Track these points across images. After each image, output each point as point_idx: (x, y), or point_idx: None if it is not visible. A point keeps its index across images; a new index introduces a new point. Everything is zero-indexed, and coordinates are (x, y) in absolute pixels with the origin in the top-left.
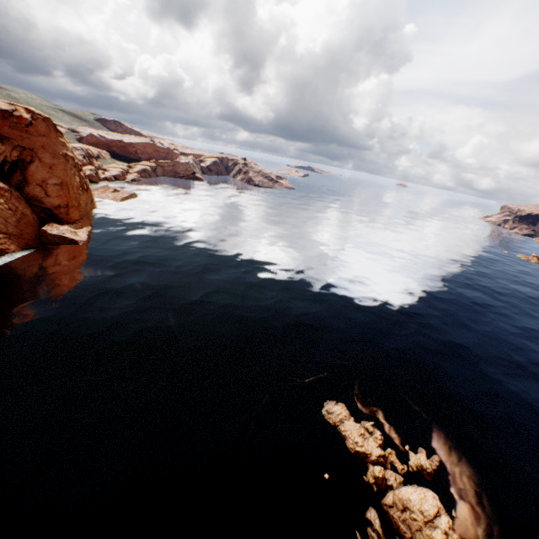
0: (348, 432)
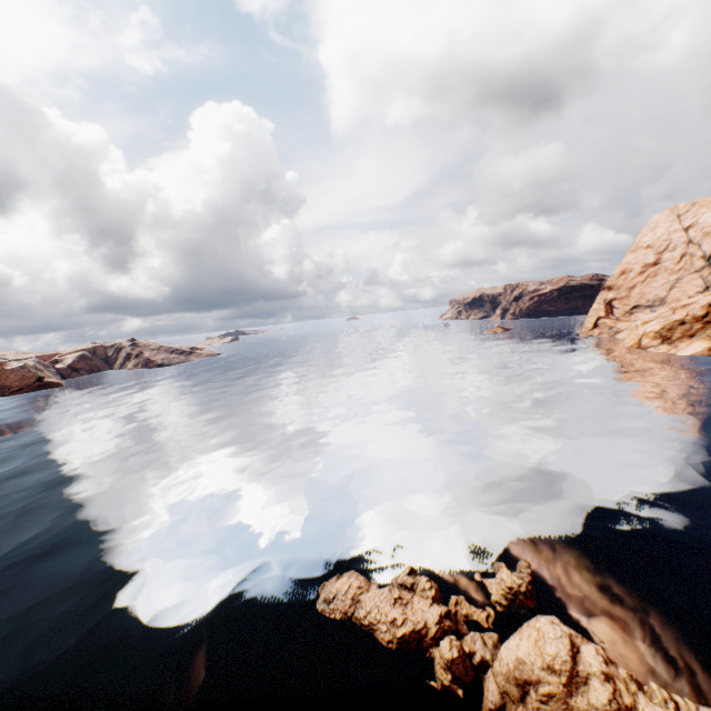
0: (373, 613)
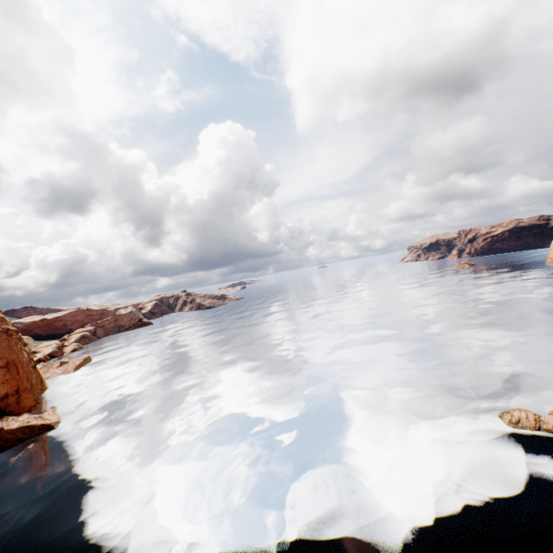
0: None
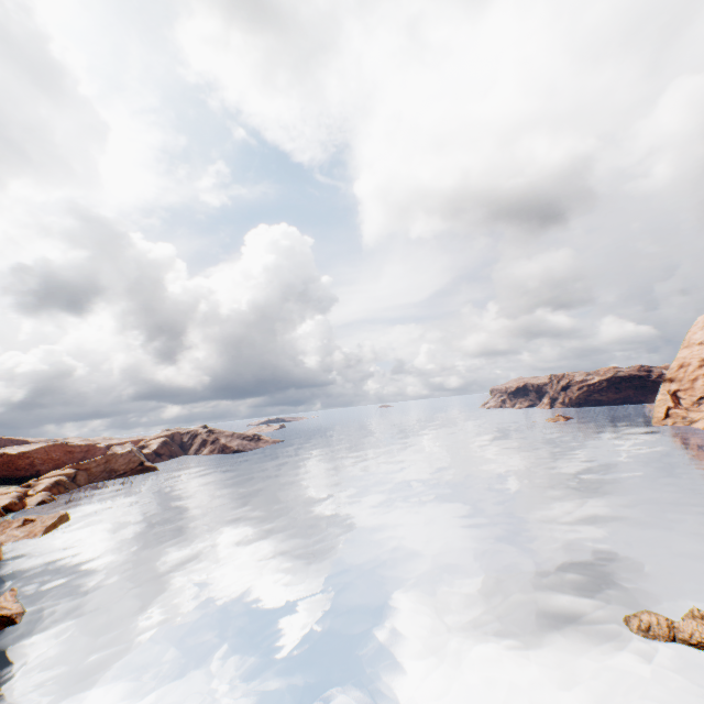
0: (696, 634)
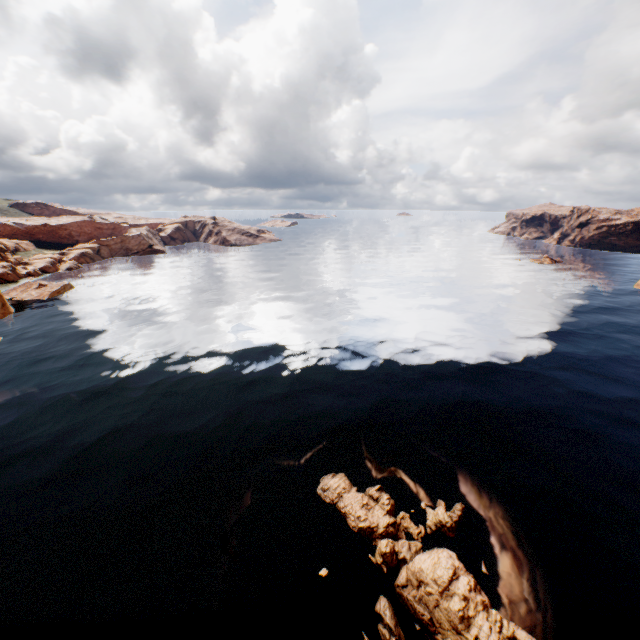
0: (348, 507)
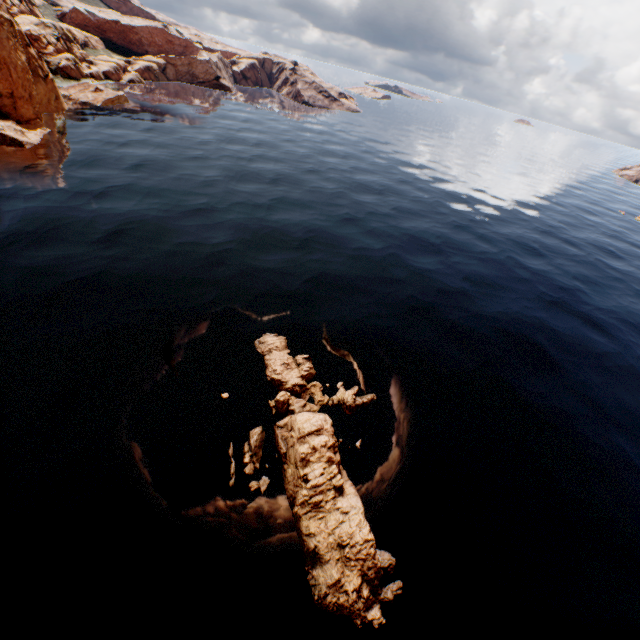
0: (271, 361)
